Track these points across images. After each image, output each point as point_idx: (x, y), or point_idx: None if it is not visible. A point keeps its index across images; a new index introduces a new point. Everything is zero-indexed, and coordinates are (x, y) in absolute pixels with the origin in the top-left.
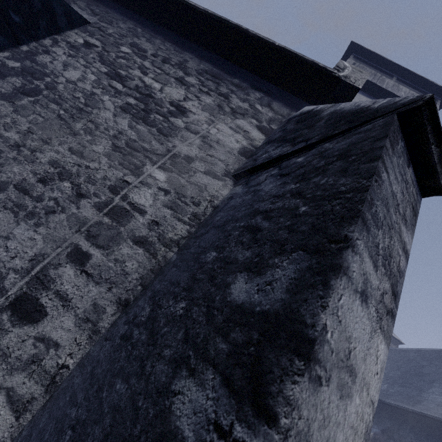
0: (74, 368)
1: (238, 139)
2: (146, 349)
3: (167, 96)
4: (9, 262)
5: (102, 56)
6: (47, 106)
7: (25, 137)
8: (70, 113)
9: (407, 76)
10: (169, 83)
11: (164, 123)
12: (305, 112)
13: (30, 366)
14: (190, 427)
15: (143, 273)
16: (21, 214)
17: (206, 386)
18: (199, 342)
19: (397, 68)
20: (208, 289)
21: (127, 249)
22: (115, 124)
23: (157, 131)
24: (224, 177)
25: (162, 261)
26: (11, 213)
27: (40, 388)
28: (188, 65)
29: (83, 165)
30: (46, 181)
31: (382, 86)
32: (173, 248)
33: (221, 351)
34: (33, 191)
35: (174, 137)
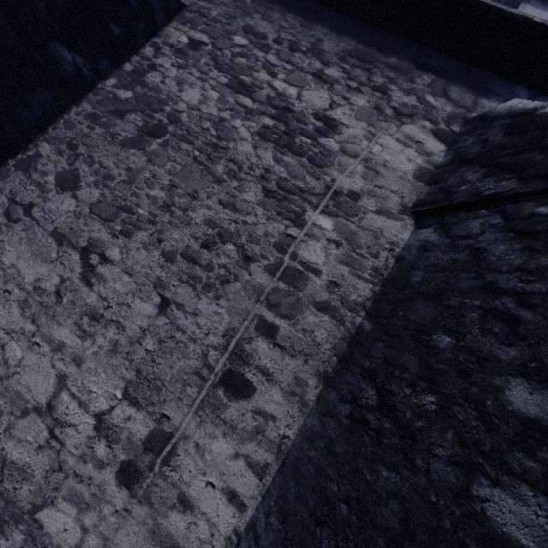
0: (296, 439)
1: (410, 157)
2: (401, 440)
3: (308, 105)
4: (205, 339)
5: (216, 58)
6: (179, 148)
7: (171, 194)
8: (206, 153)
9: None
10: (306, 83)
11: (314, 148)
12: (519, 111)
13: (256, 436)
14: (527, 537)
15: (335, 342)
16: (198, 287)
17: (528, 502)
18: (488, 451)
19: None
20: (466, 388)
21: (312, 317)
22: (258, 160)
23: (309, 161)
24: (402, 215)
25: (351, 328)
26: (188, 286)
27: (271, 455)
28: (324, 47)
29: (239, 221)
30: (209, 246)
31: None
32: (360, 312)
33: (531, 469)
34: (200, 259)
35: (330, 167)
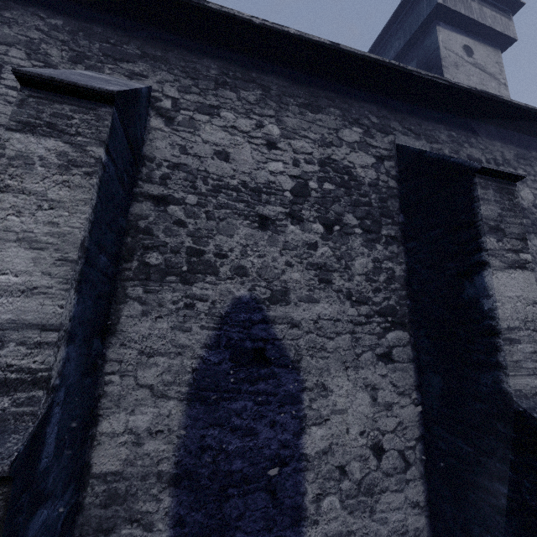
0: None
1: None
2: None
3: (527, 201)
4: None
5: None
6: None
7: None
8: None
9: None
10: (517, 187)
11: None
12: None
13: None
14: None
15: None
16: None
17: None
18: None
19: None
20: None
21: None
22: (535, 247)
23: None
24: None
25: None
26: None
27: None
28: (507, 157)
29: None
30: None
31: (475, 18)
32: None
33: None
34: None
35: None
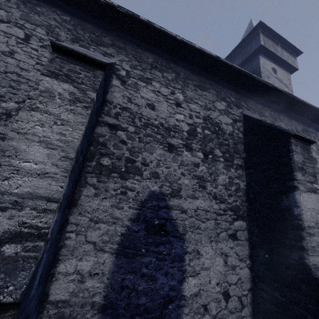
0: None
1: None
2: None
3: None
4: None
5: None
6: None
7: None
8: None
9: (284, 43)
10: None
11: (317, 169)
12: None
13: None
14: None
15: None
16: None
17: None
18: None
19: (280, 38)
20: None
21: None
22: None
23: (318, 175)
24: None
25: None
26: None
27: None
28: (298, 129)
29: None
30: None
31: (279, 55)
32: None
33: None
34: None
35: None
